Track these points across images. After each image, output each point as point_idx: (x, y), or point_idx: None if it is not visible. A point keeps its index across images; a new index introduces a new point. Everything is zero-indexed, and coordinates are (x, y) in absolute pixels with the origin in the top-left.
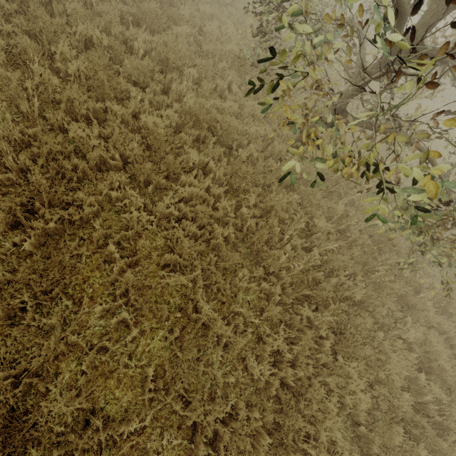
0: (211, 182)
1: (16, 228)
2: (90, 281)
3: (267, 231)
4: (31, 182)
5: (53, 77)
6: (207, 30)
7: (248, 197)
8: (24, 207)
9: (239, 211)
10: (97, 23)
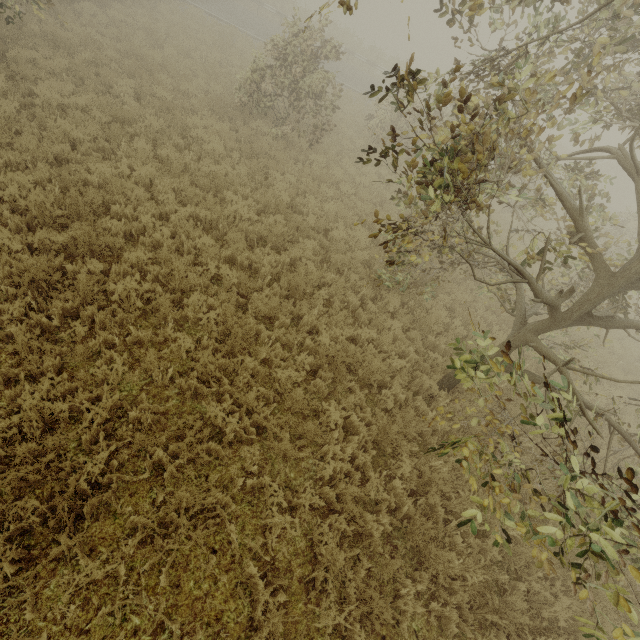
0: (356, 448)
1: (143, 543)
2: (224, 618)
3: (433, 525)
4: (165, 480)
5: (189, 341)
6: (332, 230)
7: (400, 463)
8: (157, 517)
9: (390, 483)
10: (225, 252)
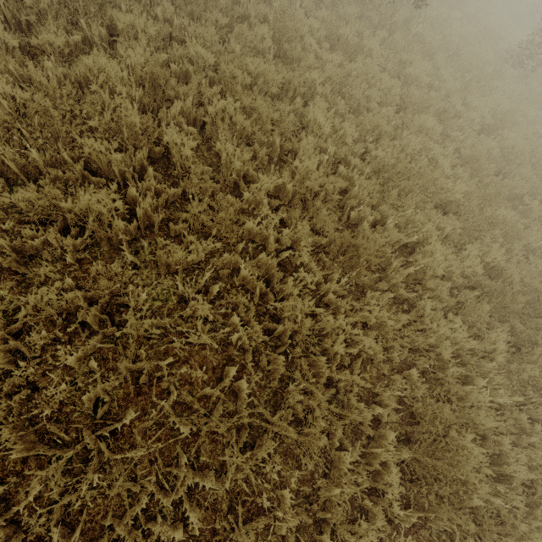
0: None
1: None
2: None
3: None
4: None
5: None
6: None
7: None
8: None
9: None
10: None
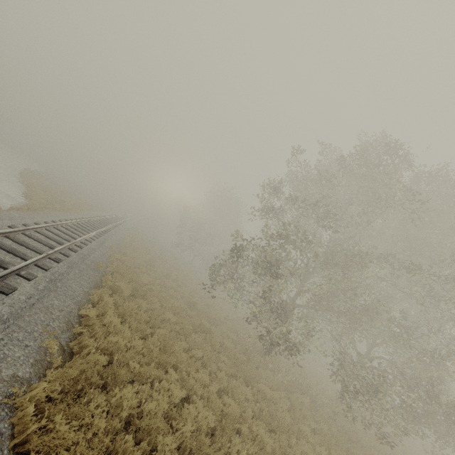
0: None
1: None
2: None
3: None
4: None
5: None
6: None
7: None
8: None
9: None
10: None
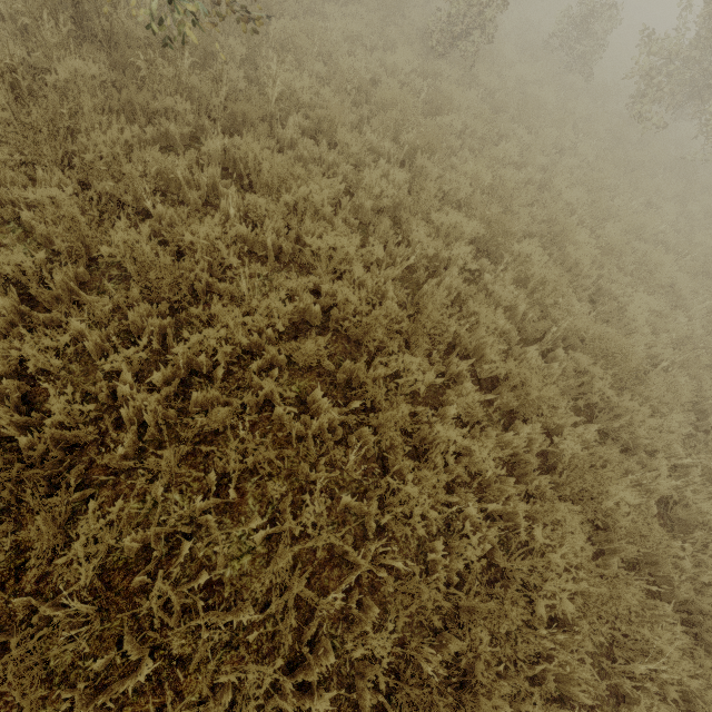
0: None
1: None
2: None
3: None
4: None
5: None
6: None
7: None
8: None
9: None
10: None
